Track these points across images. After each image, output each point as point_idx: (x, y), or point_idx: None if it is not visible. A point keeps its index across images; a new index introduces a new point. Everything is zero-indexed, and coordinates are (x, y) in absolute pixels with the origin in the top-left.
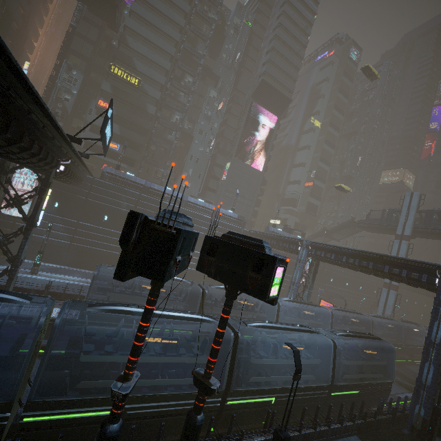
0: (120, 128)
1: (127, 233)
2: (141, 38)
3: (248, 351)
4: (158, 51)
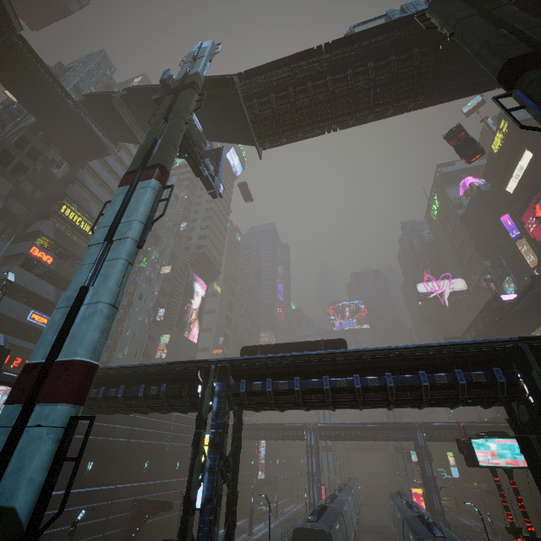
0: (57, 291)
1: None
2: (101, 182)
3: None
4: None
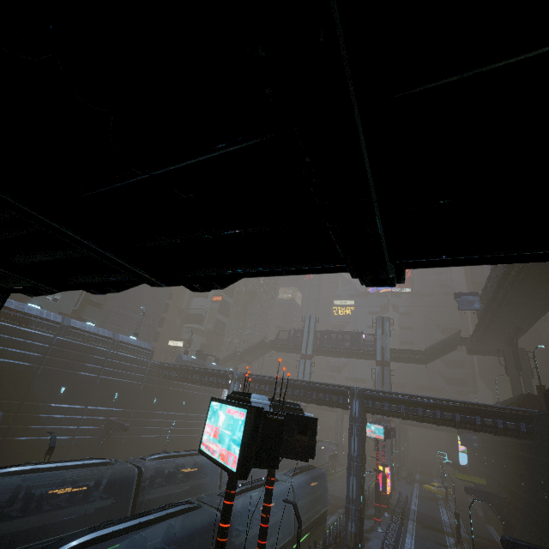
0: None
1: (256, 429)
2: None
3: (230, 531)
4: None
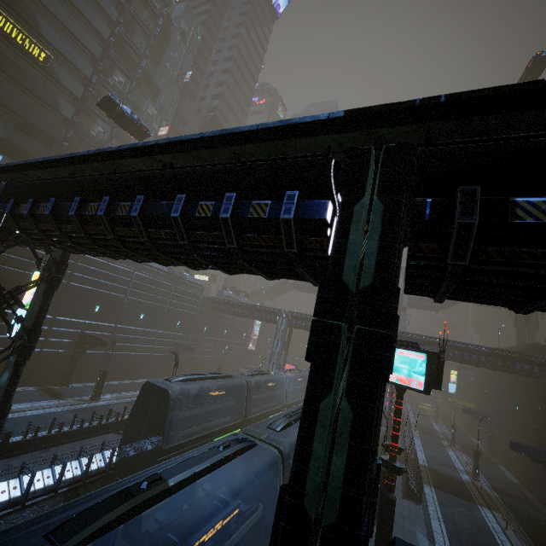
0: (5, 126)
1: (438, 366)
2: None
3: None
4: (80, 20)
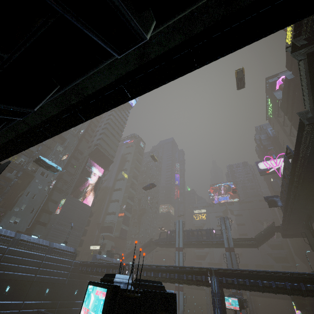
0: None
1: (112, 307)
2: None
3: None
4: None
